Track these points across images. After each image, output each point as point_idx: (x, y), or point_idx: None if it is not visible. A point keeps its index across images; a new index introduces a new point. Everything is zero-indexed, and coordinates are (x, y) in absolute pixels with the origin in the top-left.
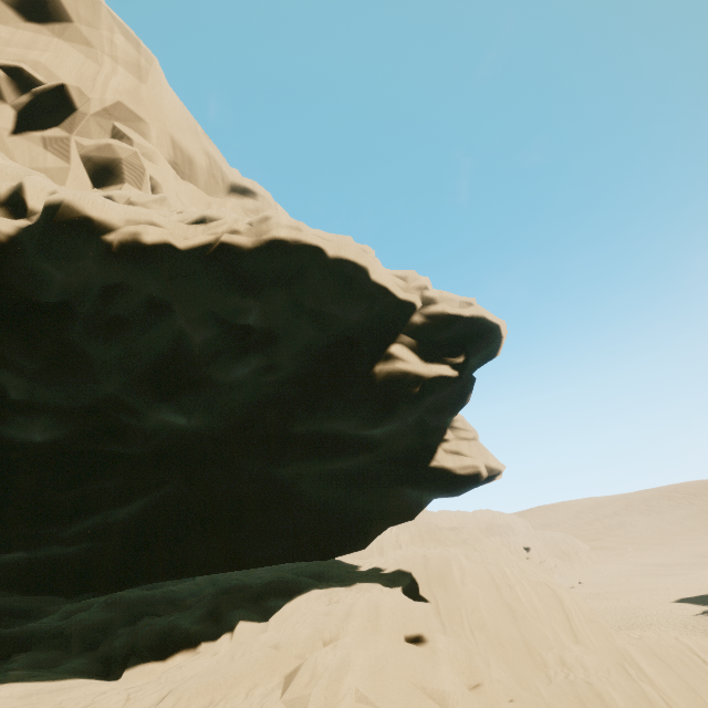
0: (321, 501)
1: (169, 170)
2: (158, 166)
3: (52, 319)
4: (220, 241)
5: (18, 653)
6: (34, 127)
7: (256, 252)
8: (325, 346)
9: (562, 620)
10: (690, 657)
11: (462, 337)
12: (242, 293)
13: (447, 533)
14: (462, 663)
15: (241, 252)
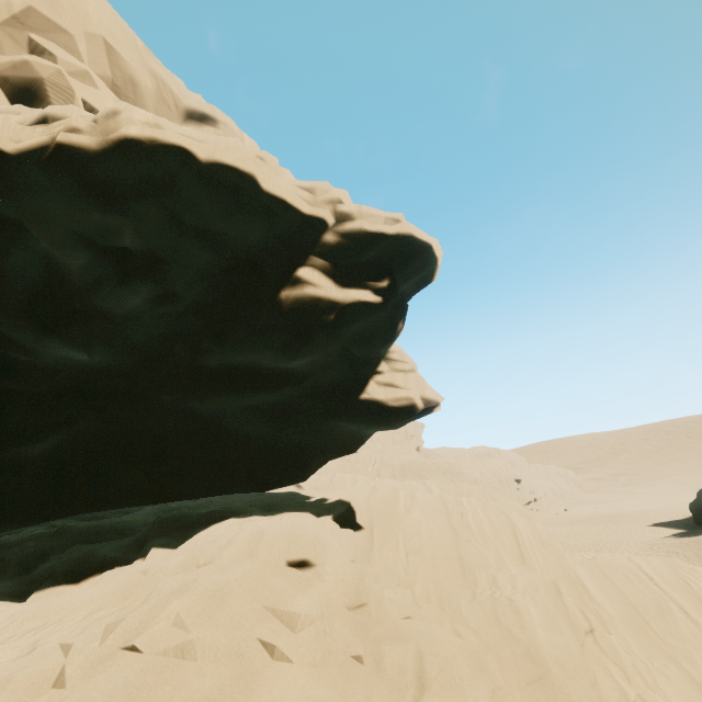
0: (251, 436)
1: (107, 93)
2: (92, 88)
3: None
4: (56, 142)
5: None
6: None
7: (105, 156)
8: (222, 271)
9: (510, 543)
10: (638, 575)
11: (388, 259)
12: (103, 208)
13: (428, 467)
14: (349, 585)
15: (87, 156)
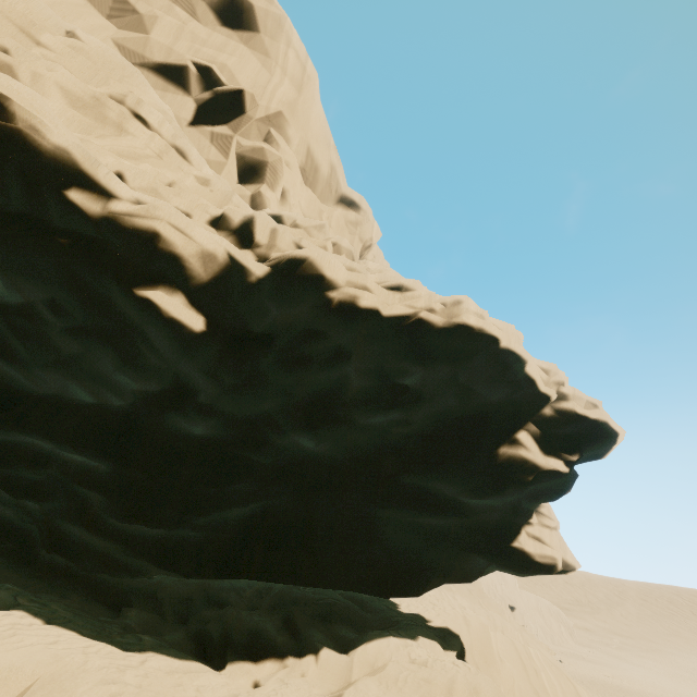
0: (398, 545)
1: (299, 176)
2: (292, 171)
3: (259, 347)
4: (418, 317)
5: (121, 604)
6: (208, 122)
7: (442, 331)
8: (460, 417)
9: None
10: None
11: (581, 436)
12: (416, 361)
13: None
14: None
15: (431, 329)
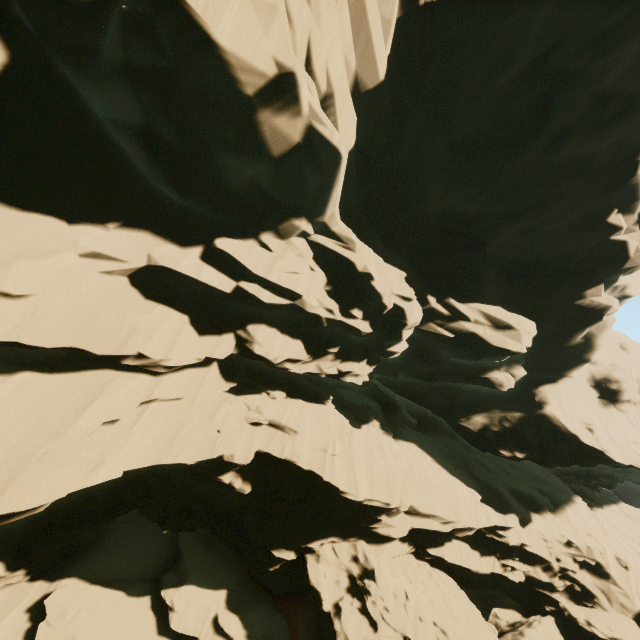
0: None
1: None
2: None
3: None
4: None
5: None
6: None
7: None
8: None
9: None
10: None
11: None
12: None
13: None
14: None
15: None
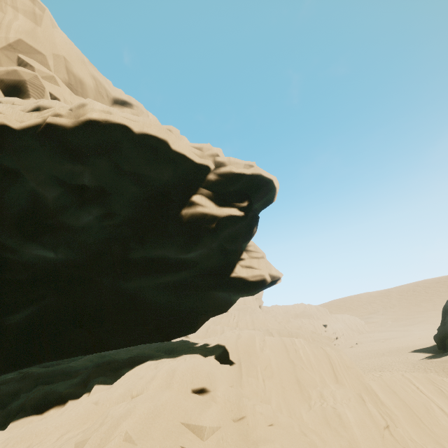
0: (160, 303)
1: (65, 89)
2: (56, 86)
3: None
4: (46, 122)
5: None
6: None
7: (76, 130)
8: (145, 198)
9: (328, 368)
10: (409, 386)
11: (247, 189)
12: (72, 161)
13: (269, 319)
14: (233, 404)
15: (65, 130)
